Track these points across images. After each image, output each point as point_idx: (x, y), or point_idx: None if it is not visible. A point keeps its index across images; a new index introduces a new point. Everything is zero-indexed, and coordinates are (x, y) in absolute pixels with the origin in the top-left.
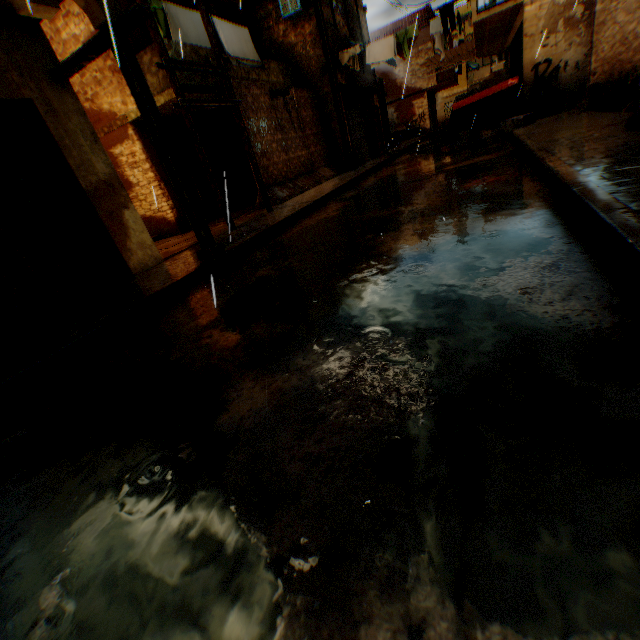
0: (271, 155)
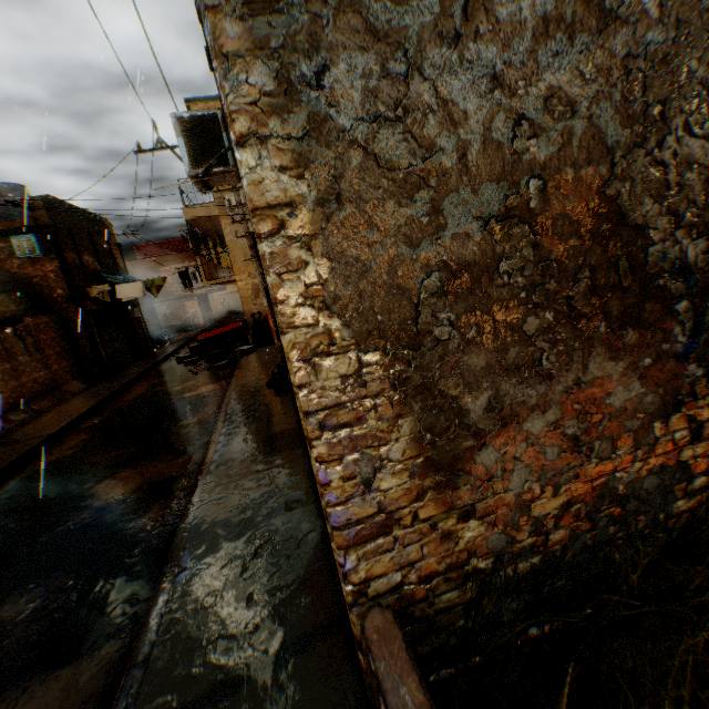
0: None
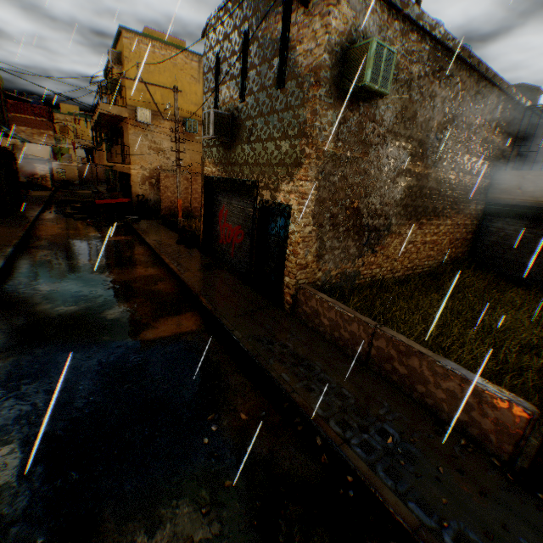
0: None
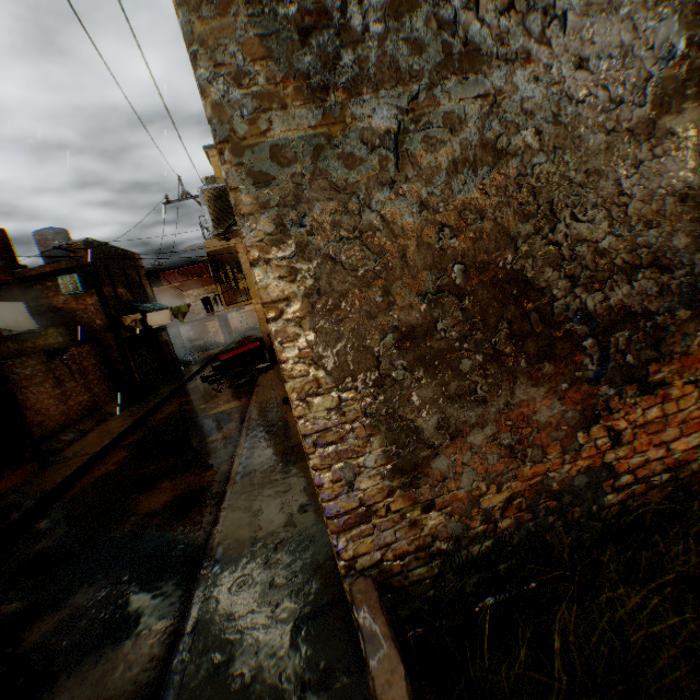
0: (49, 410)
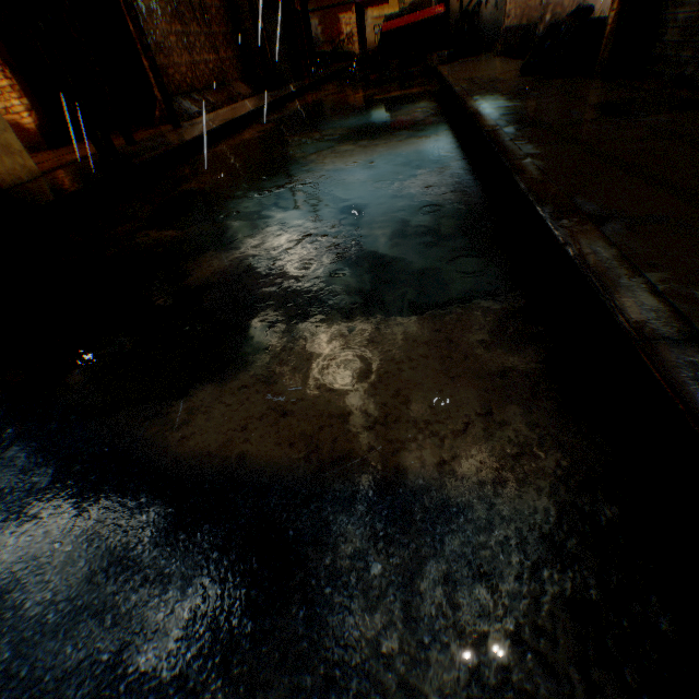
0: (170, 53)
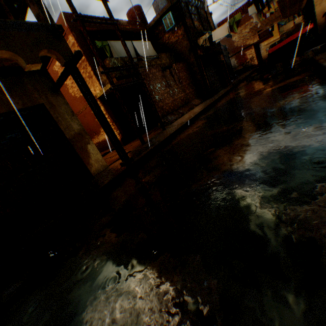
0: (164, 100)
